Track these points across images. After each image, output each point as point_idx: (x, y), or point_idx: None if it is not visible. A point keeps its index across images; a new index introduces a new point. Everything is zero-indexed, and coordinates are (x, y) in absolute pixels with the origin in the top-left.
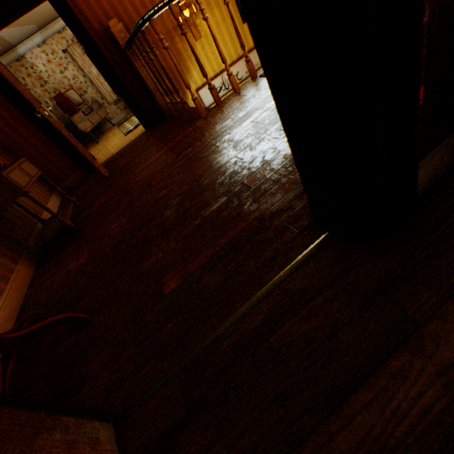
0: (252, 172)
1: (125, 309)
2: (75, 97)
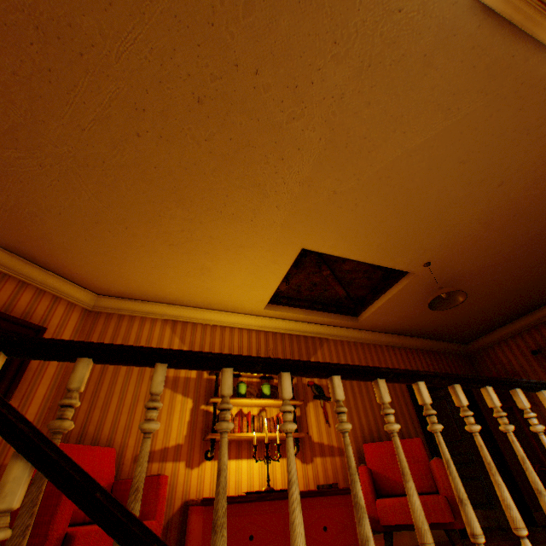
0: (510, 540)
1: (544, 529)
2: None
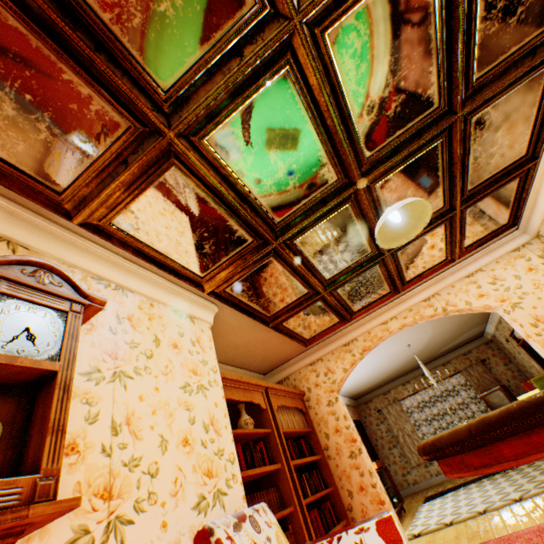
0: None
1: None
2: (494, 400)
